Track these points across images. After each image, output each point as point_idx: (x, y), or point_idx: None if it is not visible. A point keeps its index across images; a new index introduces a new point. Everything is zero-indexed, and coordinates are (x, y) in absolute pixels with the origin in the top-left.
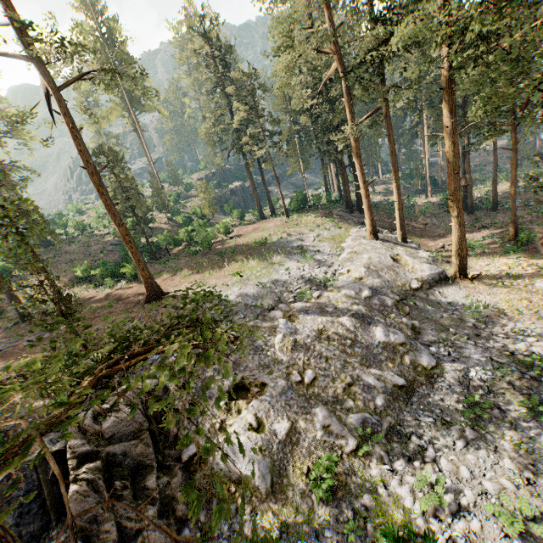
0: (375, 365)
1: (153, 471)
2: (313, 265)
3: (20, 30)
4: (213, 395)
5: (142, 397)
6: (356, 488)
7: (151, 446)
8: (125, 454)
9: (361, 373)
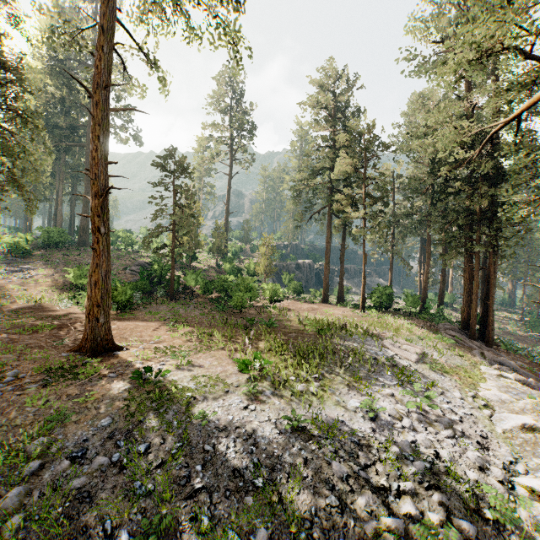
0: None
1: None
2: (436, 424)
3: None
4: None
5: None
6: None
7: None
8: None
9: None
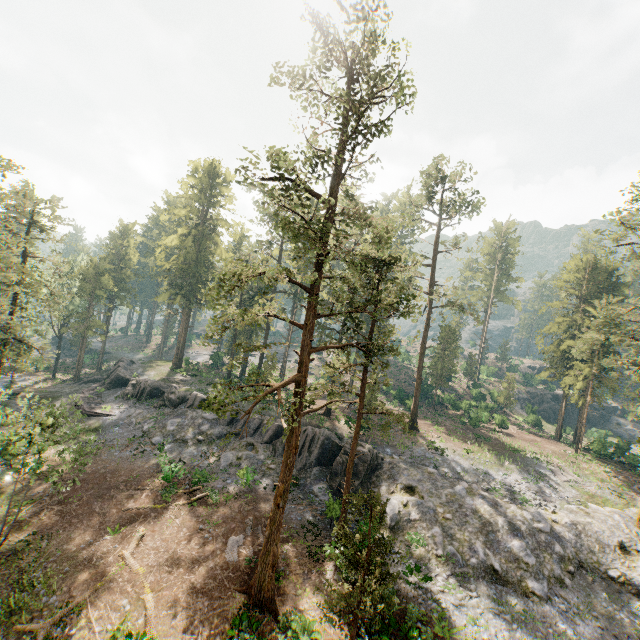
0: (493, 550)
1: (359, 480)
2: (530, 488)
3: (432, 283)
4: (398, 480)
5: (374, 454)
6: (424, 563)
7: (364, 472)
8: (356, 465)
9: (478, 543)
